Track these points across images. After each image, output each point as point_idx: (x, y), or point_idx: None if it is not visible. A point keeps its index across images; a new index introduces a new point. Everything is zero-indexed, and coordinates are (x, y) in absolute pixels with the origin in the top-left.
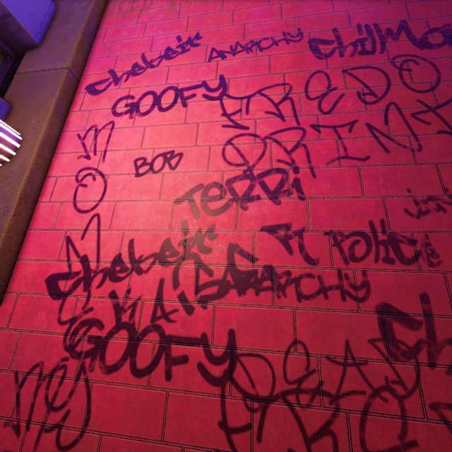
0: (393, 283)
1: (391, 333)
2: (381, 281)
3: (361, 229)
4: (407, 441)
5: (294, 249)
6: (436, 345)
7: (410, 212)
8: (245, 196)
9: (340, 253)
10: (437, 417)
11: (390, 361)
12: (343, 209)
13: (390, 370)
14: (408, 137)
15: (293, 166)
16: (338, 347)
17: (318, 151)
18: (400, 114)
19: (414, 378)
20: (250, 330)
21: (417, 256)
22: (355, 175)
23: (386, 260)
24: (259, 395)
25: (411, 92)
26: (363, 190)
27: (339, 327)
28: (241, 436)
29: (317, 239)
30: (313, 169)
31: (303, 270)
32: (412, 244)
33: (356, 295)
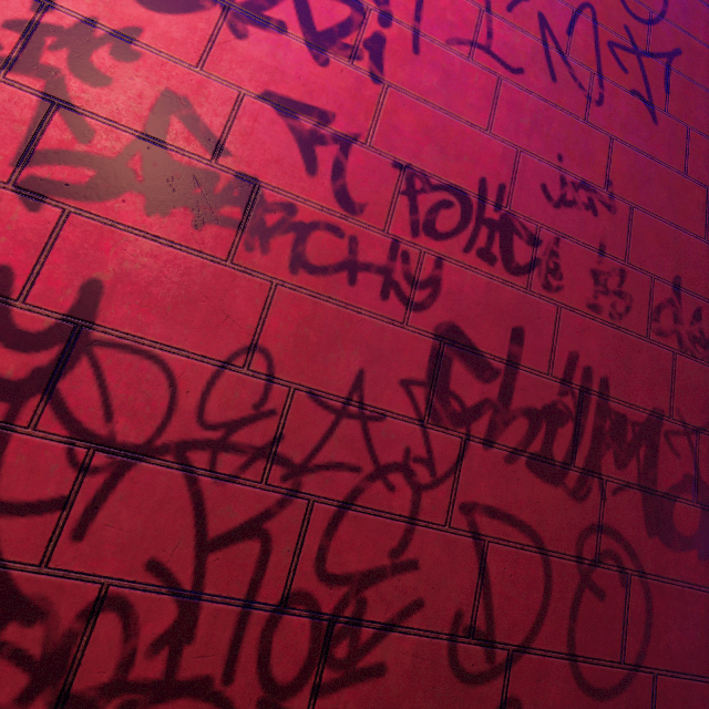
0: (480, 296)
1: (445, 378)
2: (461, 286)
3: (462, 186)
4: (403, 561)
5: (322, 168)
6: (507, 413)
7: (549, 194)
8: (250, 8)
9: (409, 212)
10: (466, 525)
11: (425, 424)
12: (446, 136)
13: (420, 439)
14: (591, 74)
15: (382, 8)
16: (341, 378)
17: (442, 9)
18: (594, 30)
19: (453, 458)
20: (148, 295)
21: (532, 266)
22: (489, 89)
23: (484, 254)
24: (117, 440)
25: (622, 7)
26: (492, 121)
27: (356, 343)
28: (29, 523)
29: (376, 169)
30: (419, 35)
31: (324, 215)
32: (532, 243)
33: (410, 296)
